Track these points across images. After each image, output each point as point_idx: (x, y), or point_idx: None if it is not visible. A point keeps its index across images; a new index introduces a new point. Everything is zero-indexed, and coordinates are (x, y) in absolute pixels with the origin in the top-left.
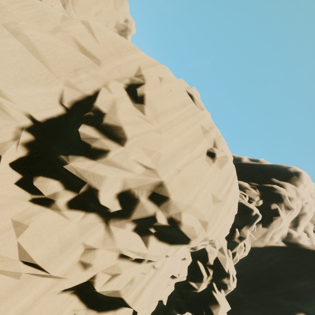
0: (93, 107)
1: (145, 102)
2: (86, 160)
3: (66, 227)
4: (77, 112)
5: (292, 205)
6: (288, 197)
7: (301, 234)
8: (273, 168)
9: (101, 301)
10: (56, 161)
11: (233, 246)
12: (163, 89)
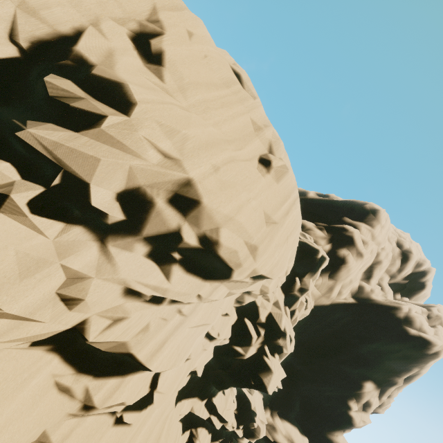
0: (73, 52)
1: (164, 62)
2: (59, 128)
3: (29, 242)
4: (44, 61)
5: (366, 250)
6: (362, 240)
7: (375, 287)
8: (346, 205)
9: (100, 363)
10: (4, 129)
11: (292, 302)
12: (194, 50)
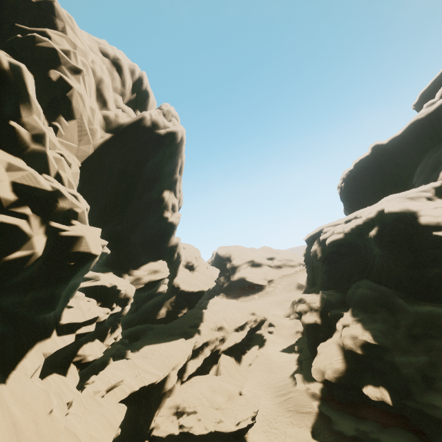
0: None
1: None
2: None
3: None
4: None
5: (76, 64)
6: (62, 51)
7: (116, 111)
8: (1, 3)
9: None
10: None
11: (44, 164)
12: None
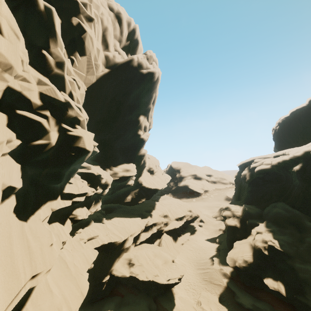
0: None
1: None
2: None
3: None
4: None
5: (90, 14)
6: (81, 3)
7: (114, 53)
8: None
9: None
10: None
11: (62, 84)
12: None
